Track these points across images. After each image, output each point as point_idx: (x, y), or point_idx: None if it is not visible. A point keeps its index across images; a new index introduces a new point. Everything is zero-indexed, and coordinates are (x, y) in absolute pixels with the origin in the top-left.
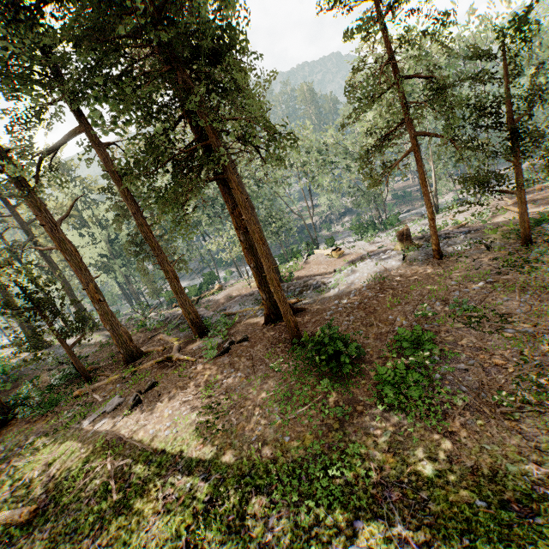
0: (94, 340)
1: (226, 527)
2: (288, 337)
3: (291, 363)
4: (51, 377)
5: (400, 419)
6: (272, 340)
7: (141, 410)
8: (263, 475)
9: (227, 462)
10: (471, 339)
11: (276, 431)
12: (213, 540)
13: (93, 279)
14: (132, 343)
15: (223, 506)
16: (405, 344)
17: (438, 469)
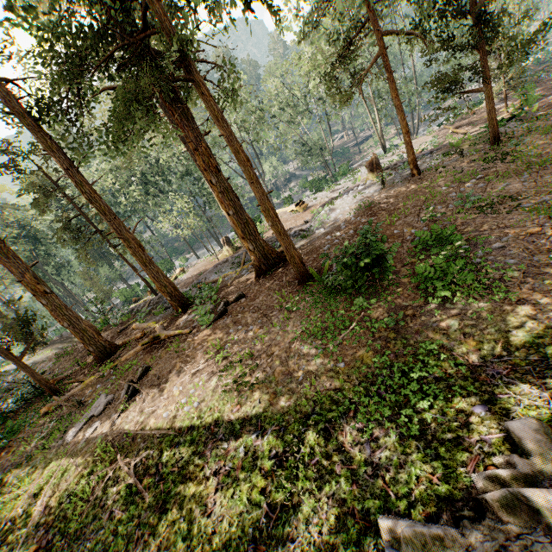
0: (46, 357)
1: (314, 473)
2: (291, 280)
3: (307, 300)
4: (2, 403)
5: (464, 305)
6: (274, 288)
7: (140, 399)
8: (332, 407)
9: (280, 411)
10: (491, 223)
11: (325, 363)
12: (304, 493)
13: (28, 267)
14: (101, 337)
15: (298, 454)
16: (430, 242)
17: (533, 332)
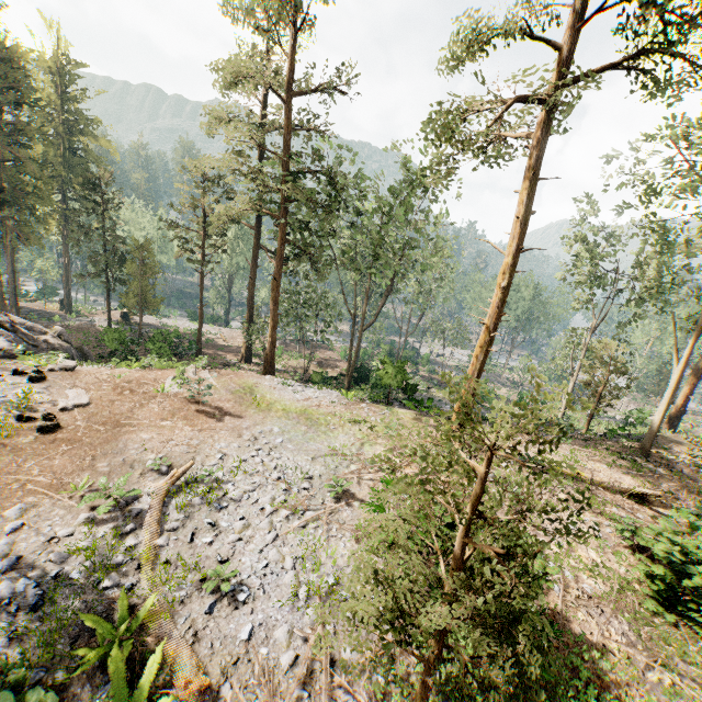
0: None
1: None
2: None
3: None
4: None
5: None
6: None
7: None
8: None
9: None
10: None
11: None
12: None
13: None
14: None
15: None
16: None
17: None
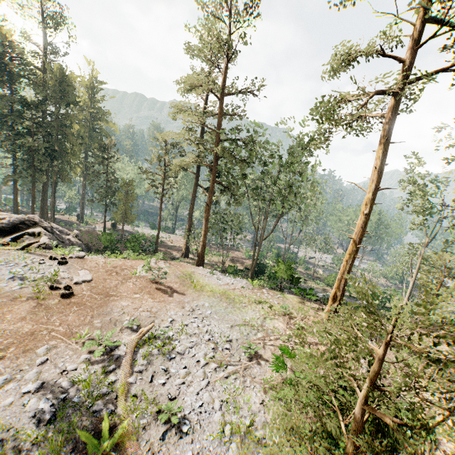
0: None
1: None
2: None
3: None
4: None
5: None
6: None
7: None
8: None
9: None
10: None
11: None
12: None
13: None
14: None
15: None
16: None
17: None
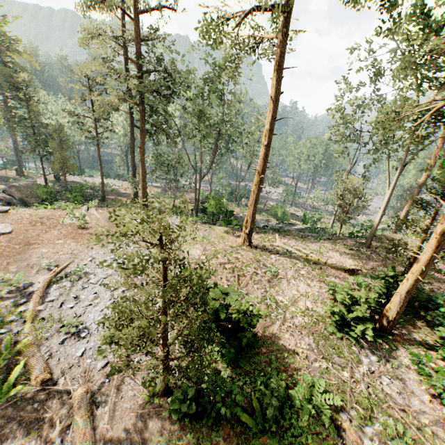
0: None
1: None
2: None
3: None
4: None
5: None
6: None
7: None
8: None
9: None
10: None
11: None
12: None
13: None
14: None
15: None
16: None
17: None
